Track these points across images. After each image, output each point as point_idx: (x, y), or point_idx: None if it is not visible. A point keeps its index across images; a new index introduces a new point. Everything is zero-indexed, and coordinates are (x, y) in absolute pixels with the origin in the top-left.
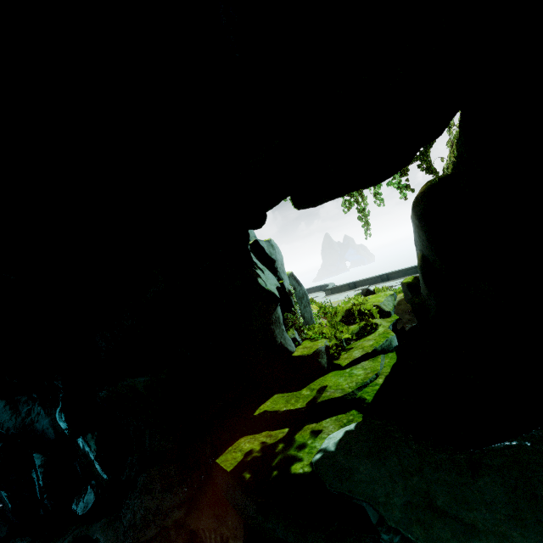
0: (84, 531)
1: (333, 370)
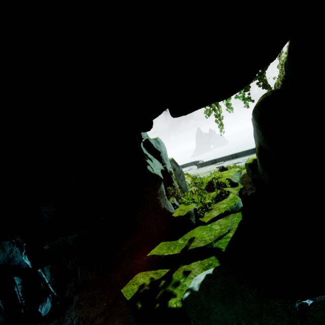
0: None
1: (199, 225)
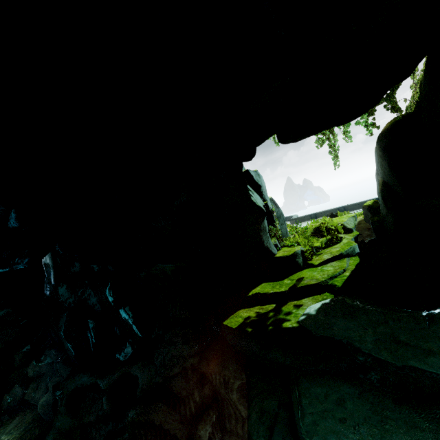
0: (127, 370)
1: (307, 268)
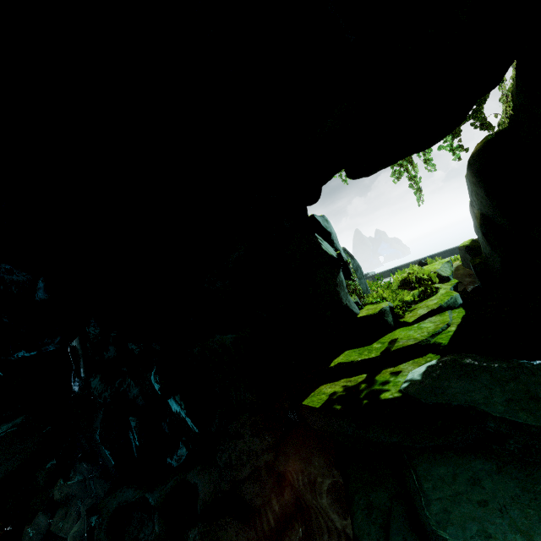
0: (183, 477)
1: (400, 327)
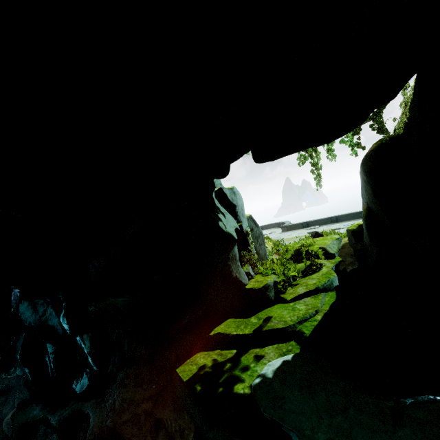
0: (79, 406)
1: (279, 302)
